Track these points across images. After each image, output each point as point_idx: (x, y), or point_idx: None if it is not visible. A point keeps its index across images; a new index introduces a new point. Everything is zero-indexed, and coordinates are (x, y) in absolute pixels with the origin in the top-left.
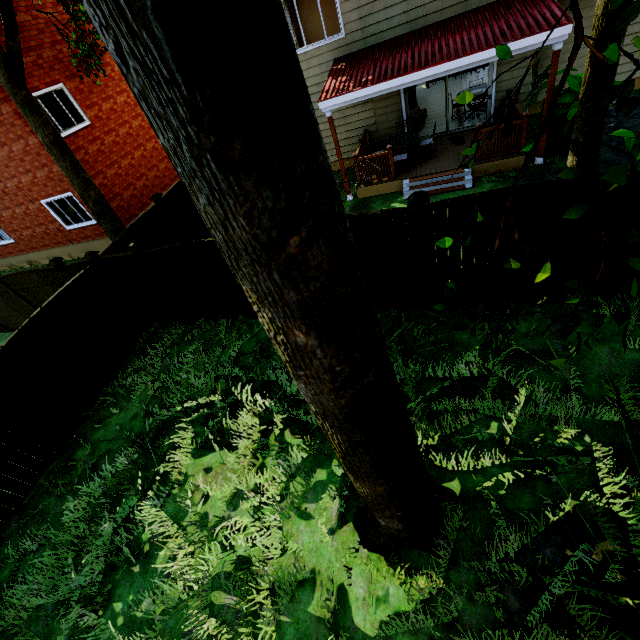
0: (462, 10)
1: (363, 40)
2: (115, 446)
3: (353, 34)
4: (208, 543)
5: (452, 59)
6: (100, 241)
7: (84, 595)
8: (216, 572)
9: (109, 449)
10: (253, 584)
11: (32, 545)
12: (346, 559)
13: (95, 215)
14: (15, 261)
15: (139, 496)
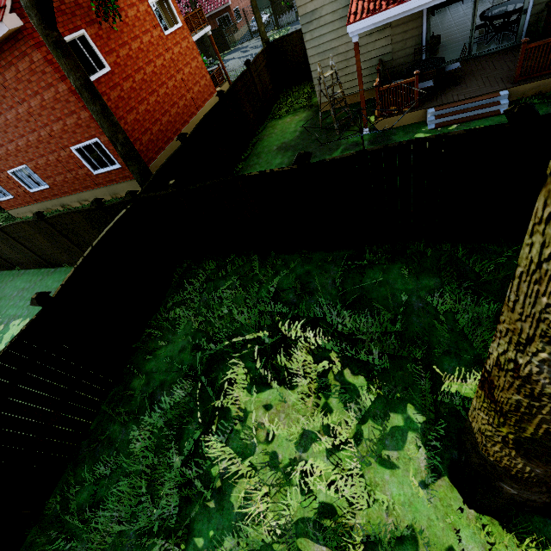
0: None
1: None
2: (168, 378)
3: None
4: (284, 486)
5: None
6: (123, 184)
7: (163, 526)
8: (298, 517)
9: (163, 380)
10: (346, 538)
11: (105, 470)
12: (449, 518)
13: (123, 158)
14: (50, 205)
15: (201, 429)
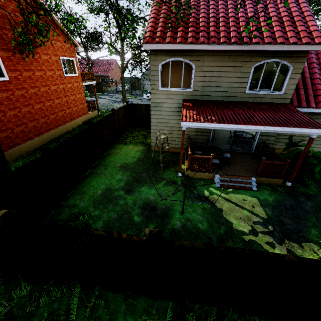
0: (252, 100)
1: (201, 96)
2: None
3: (196, 91)
4: None
5: (265, 125)
6: None
7: None
8: None
9: None
10: None
11: None
12: None
13: None
14: None
15: None
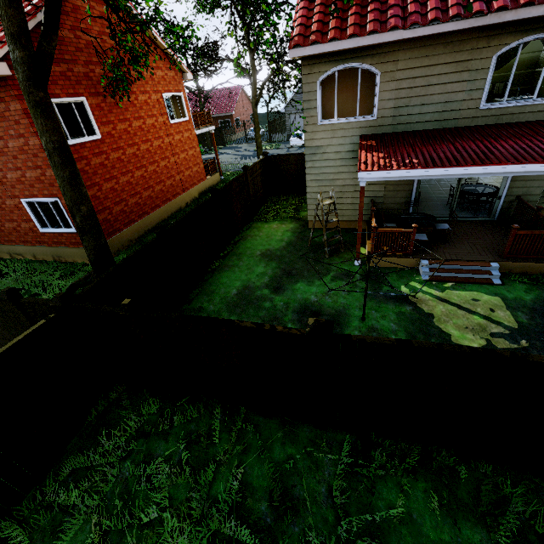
0: (493, 122)
1: (392, 125)
2: None
3: (384, 119)
4: None
5: (516, 163)
6: (73, 249)
7: None
8: None
9: None
10: None
11: None
12: None
13: (79, 230)
14: None
15: None
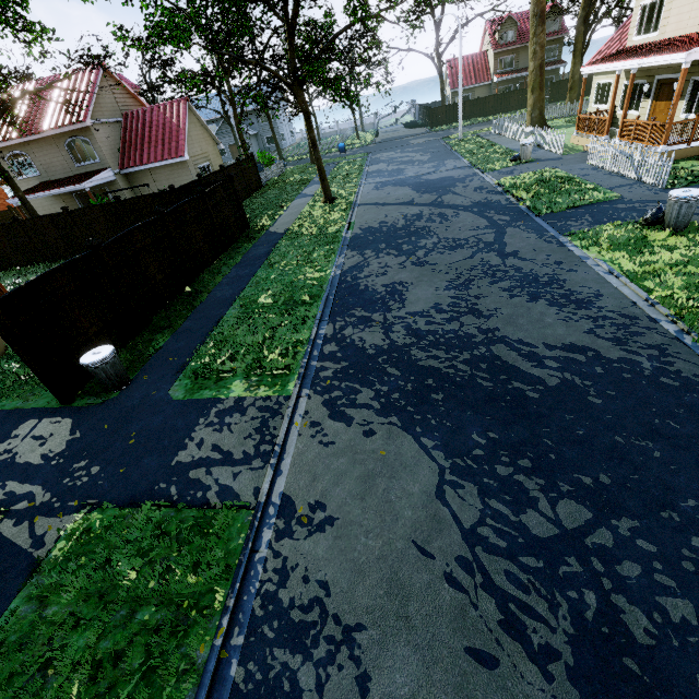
0: (86, 172)
1: (50, 177)
2: None
3: (44, 174)
4: None
5: (50, 190)
6: None
7: None
8: None
9: None
10: None
11: None
12: None
13: None
14: None
15: None
